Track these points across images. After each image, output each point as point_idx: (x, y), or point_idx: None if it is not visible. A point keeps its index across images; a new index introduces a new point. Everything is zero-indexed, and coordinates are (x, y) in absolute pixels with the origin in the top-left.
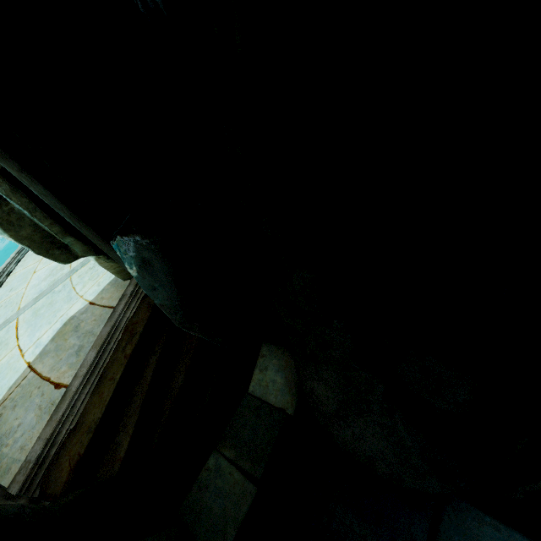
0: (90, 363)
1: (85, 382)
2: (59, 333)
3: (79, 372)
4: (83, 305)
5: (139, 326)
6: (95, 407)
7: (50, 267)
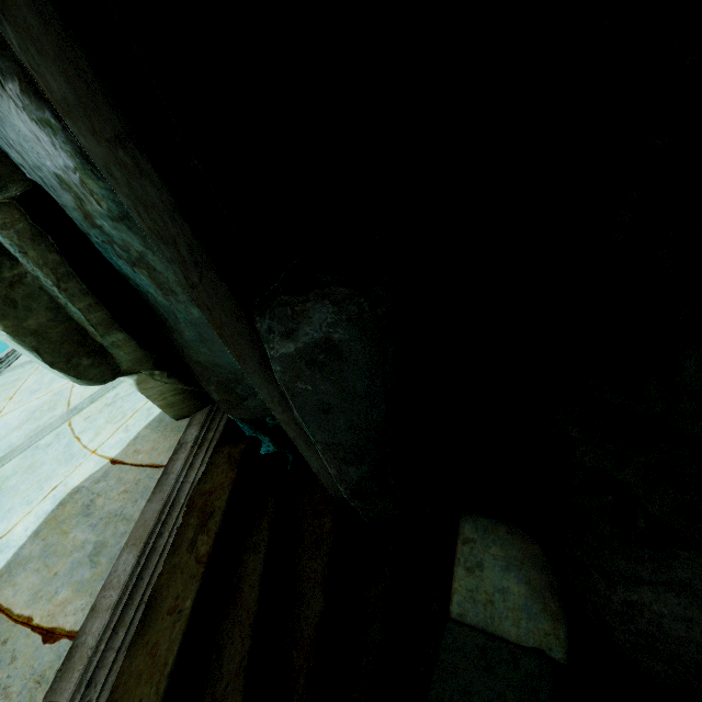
0: (124, 578)
1: (116, 622)
2: (50, 521)
3: (102, 600)
4: (98, 466)
5: (217, 498)
6: (142, 682)
7: (28, 407)
